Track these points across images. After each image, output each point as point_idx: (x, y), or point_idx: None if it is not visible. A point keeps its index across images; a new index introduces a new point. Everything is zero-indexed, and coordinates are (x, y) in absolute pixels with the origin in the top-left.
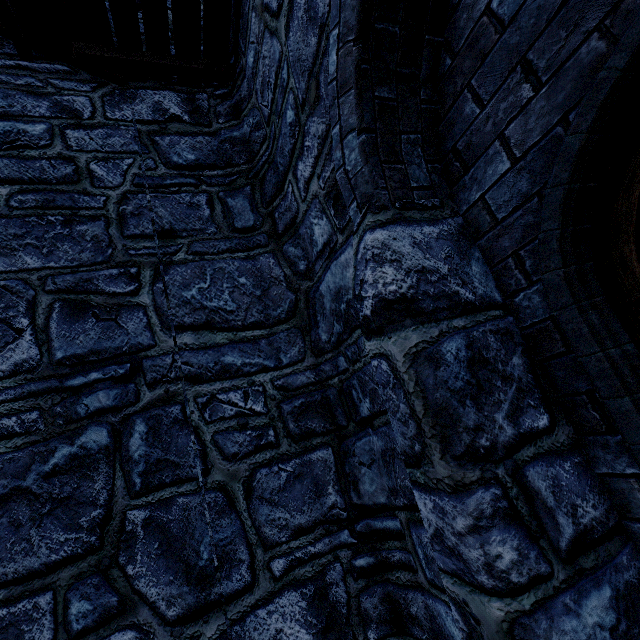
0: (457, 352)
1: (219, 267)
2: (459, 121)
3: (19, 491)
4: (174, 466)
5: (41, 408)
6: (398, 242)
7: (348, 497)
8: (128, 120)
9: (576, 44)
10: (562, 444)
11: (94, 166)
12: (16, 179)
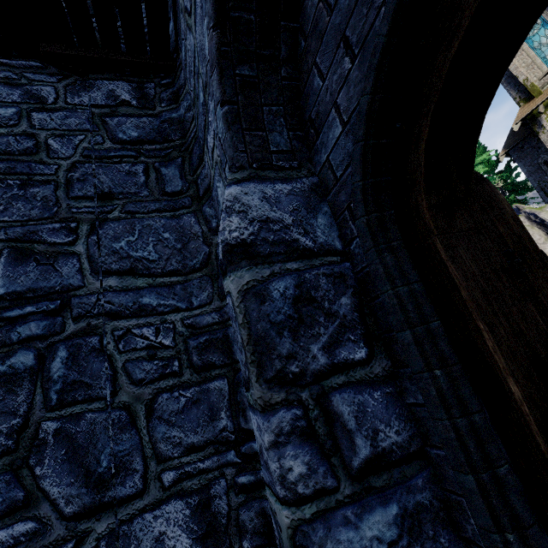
0: (285, 290)
1: (147, 224)
2: (311, 94)
3: None
4: (87, 387)
5: None
6: (248, 196)
7: (237, 422)
8: (85, 105)
9: (372, 19)
10: (376, 375)
11: (51, 141)
12: None
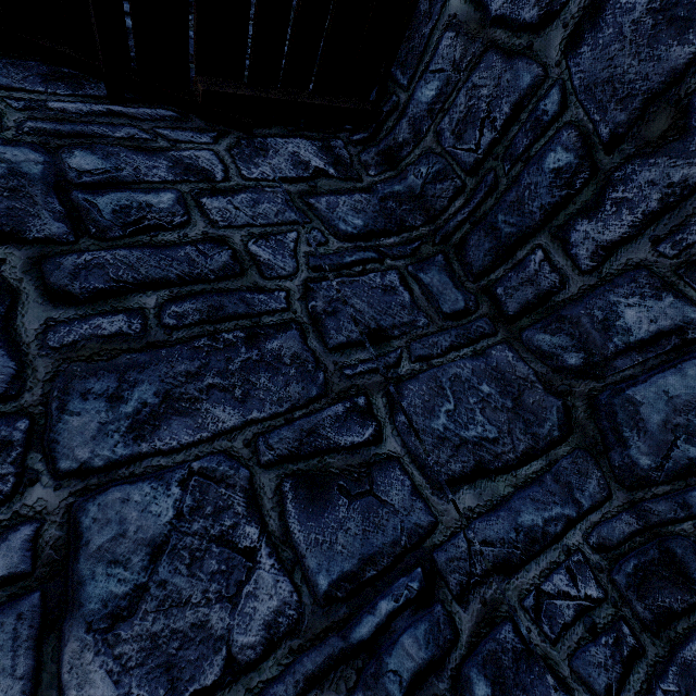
0: None
1: (453, 374)
2: None
3: None
4: None
5: None
6: None
7: None
8: (270, 179)
9: None
10: None
11: (254, 247)
12: (159, 280)
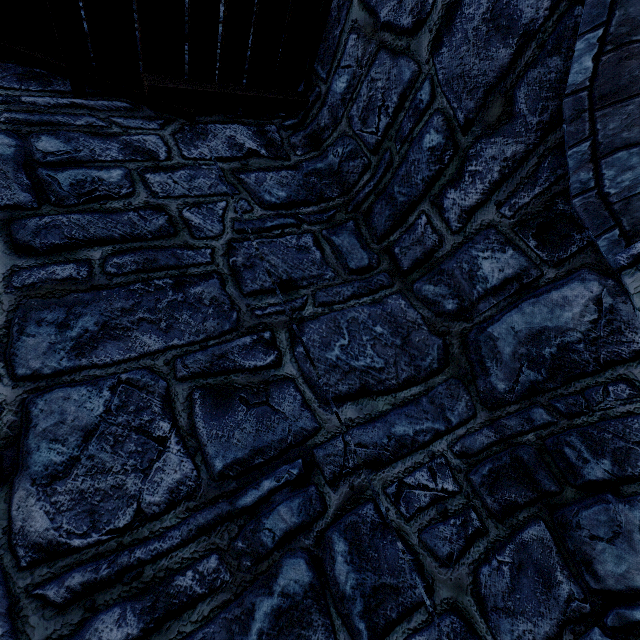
0: None
1: (351, 317)
2: None
3: None
4: (393, 592)
5: (218, 548)
6: None
7: (583, 582)
8: (207, 158)
9: None
10: None
11: (187, 214)
12: (105, 238)
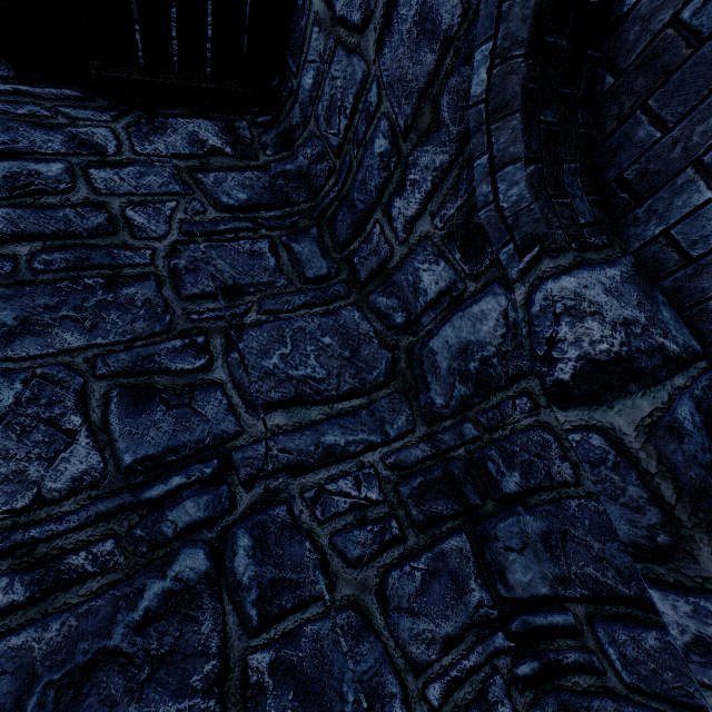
0: (692, 418)
1: (298, 327)
2: (627, 147)
3: (105, 655)
4: (293, 585)
5: (116, 534)
6: (590, 290)
7: (495, 591)
8: (162, 155)
9: None
10: None
11: (131, 212)
12: (36, 234)
